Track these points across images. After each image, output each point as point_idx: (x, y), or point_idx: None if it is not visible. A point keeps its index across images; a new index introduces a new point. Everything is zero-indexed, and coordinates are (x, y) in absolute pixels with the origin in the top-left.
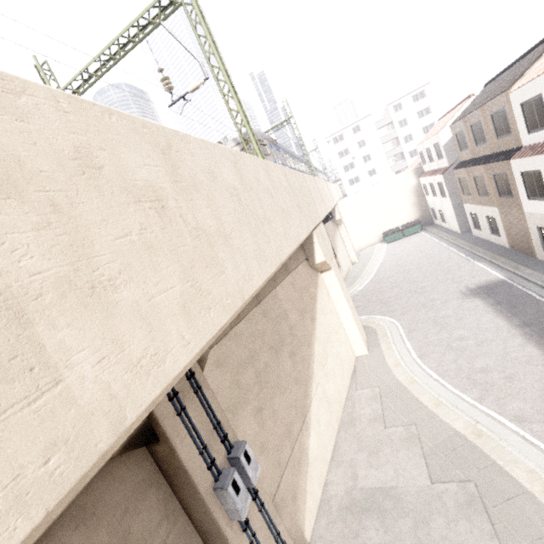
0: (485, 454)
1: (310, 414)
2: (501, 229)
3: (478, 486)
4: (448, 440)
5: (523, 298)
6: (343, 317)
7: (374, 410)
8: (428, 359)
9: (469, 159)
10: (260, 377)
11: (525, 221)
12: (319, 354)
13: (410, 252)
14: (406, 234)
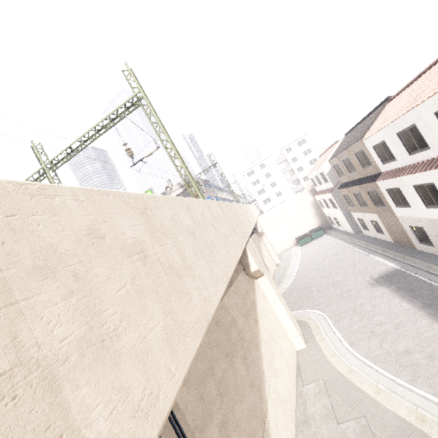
0: None
1: (268, 419)
2: (384, 229)
3: None
4: (398, 430)
5: (417, 283)
6: (280, 315)
7: (324, 406)
8: (358, 347)
9: (347, 182)
10: (220, 387)
11: (399, 222)
12: (266, 353)
13: (320, 252)
14: (314, 237)
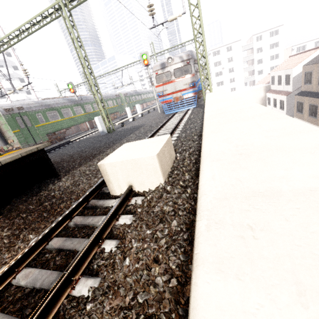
0: None
1: None
2: None
3: None
4: None
5: None
6: None
7: None
8: None
9: (309, 91)
10: None
11: None
12: None
13: None
14: None
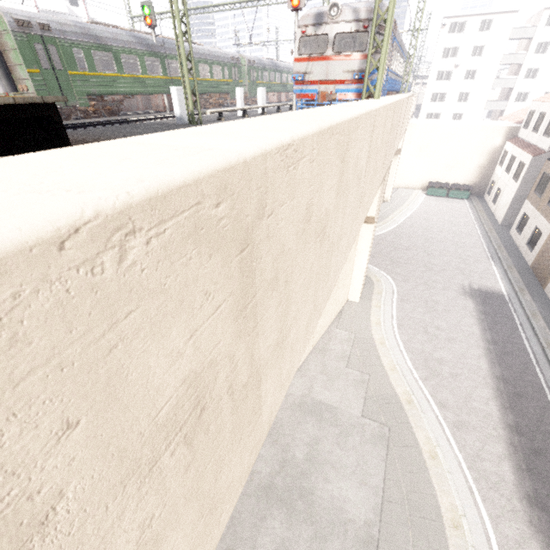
0: (406, 416)
1: None
2: (538, 248)
3: (391, 431)
4: (387, 396)
5: (506, 320)
6: (357, 267)
7: (344, 351)
8: (404, 332)
9: None
10: None
11: None
12: None
13: (442, 219)
14: (451, 195)
